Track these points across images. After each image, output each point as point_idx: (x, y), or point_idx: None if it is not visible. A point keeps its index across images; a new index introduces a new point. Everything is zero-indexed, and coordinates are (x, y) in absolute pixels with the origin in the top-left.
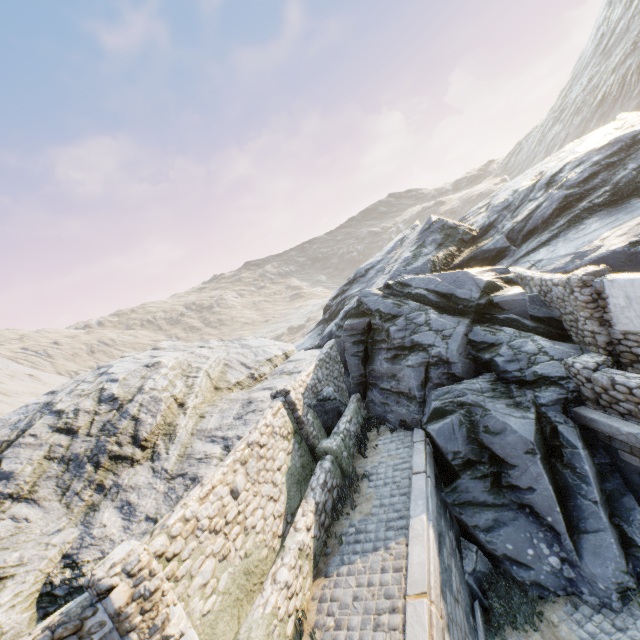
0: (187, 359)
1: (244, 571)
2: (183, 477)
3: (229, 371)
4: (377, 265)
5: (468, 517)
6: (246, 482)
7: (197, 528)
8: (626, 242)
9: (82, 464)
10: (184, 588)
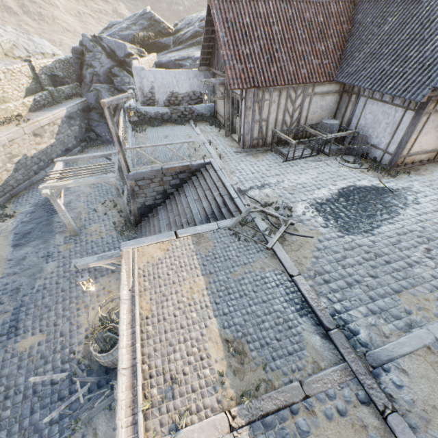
0: None
1: (3, 100)
2: None
3: (16, 49)
4: (118, 24)
5: (90, 123)
6: (5, 79)
7: None
8: (175, 58)
9: None
10: None
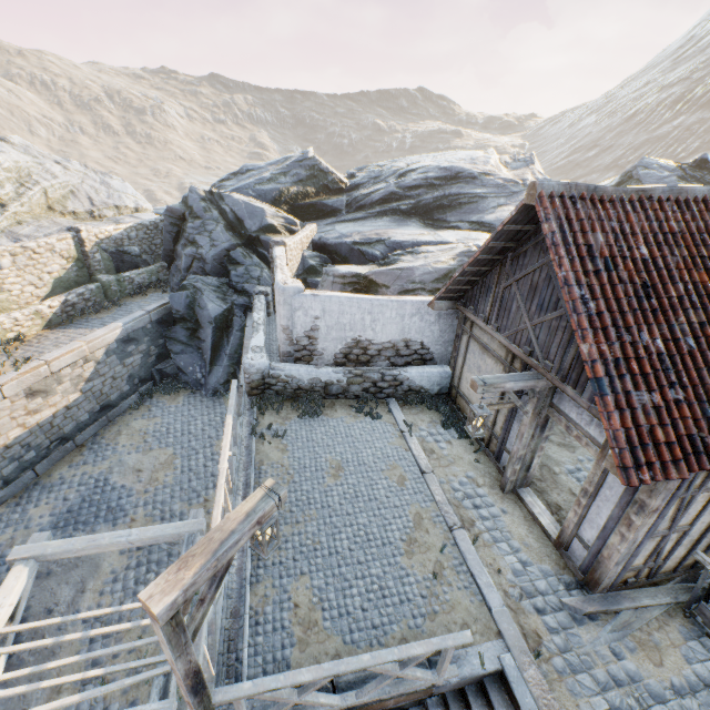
0: (30, 168)
1: None
2: None
3: (72, 199)
4: (256, 171)
5: (169, 345)
6: (12, 266)
7: None
8: (354, 240)
9: None
10: None
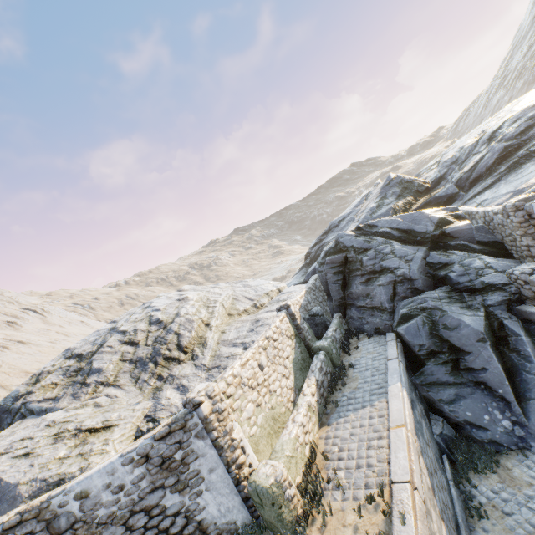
0: (206, 295)
1: (271, 417)
2: (217, 368)
3: (237, 303)
4: (347, 217)
5: (434, 393)
6: (267, 361)
7: (241, 383)
8: None
9: (146, 363)
10: (238, 416)
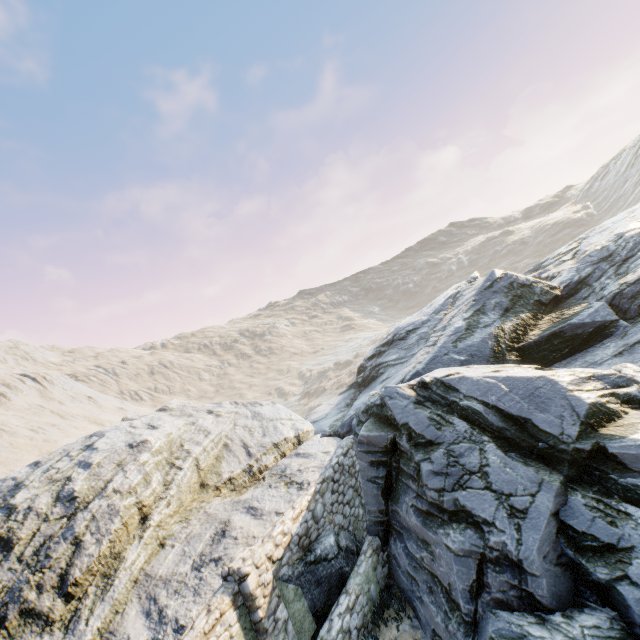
0: (181, 435)
1: None
2: None
3: (226, 457)
4: (421, 327)
5: None
6: None
7: None
8: None
9: None
10: None
